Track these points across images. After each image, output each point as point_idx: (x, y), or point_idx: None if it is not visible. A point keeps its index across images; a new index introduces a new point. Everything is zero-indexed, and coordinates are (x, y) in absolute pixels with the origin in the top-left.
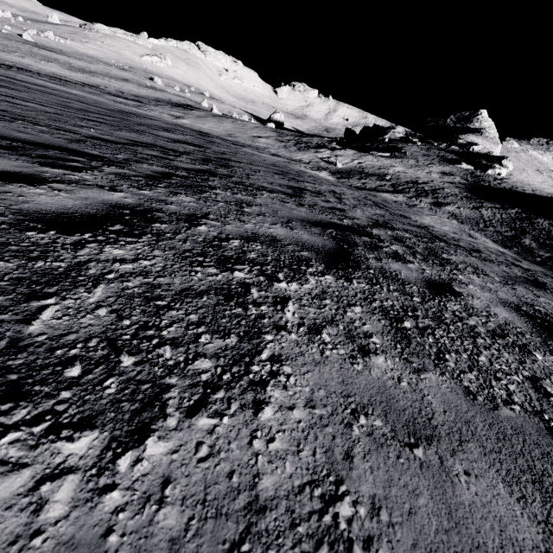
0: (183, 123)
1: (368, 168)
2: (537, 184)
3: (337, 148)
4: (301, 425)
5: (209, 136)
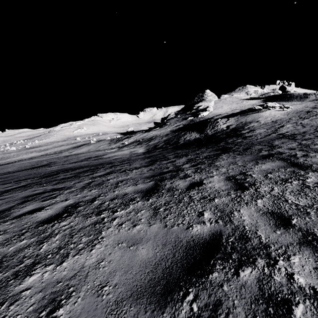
0: (71, 153)
1: (138, 139)
2: (221, 111)
3: (133, 136)
4: None
5: (69, 156)
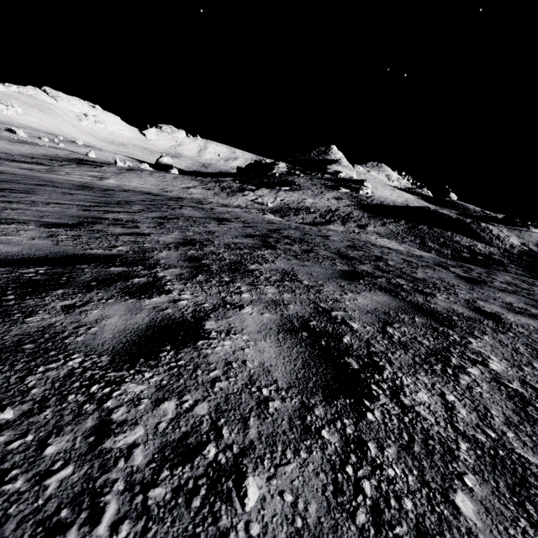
0: (114, 184)
1: (291, 203)
2: (390, 197)
3: (254, 188)
4: None
5: (177, 200)
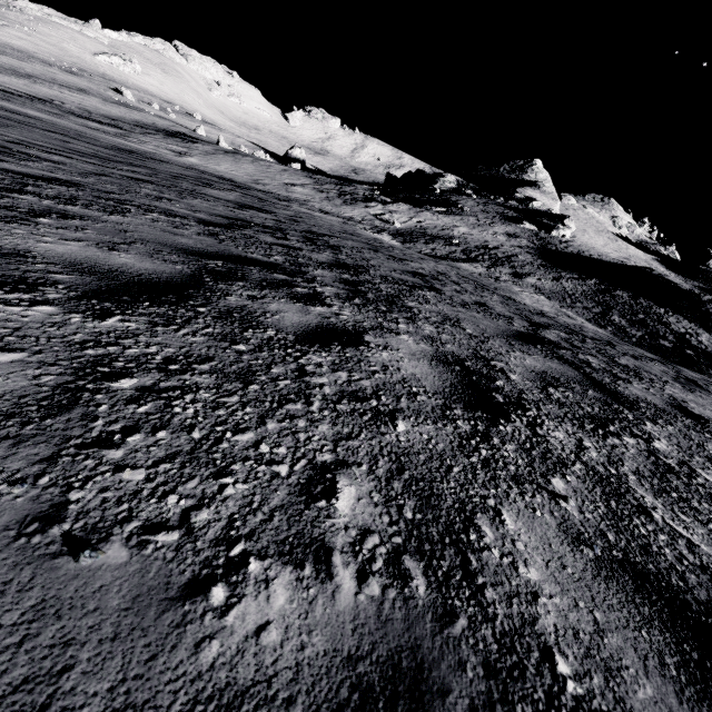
0: (192, 163)
1: (430, 228)
2: (601, 248)
3: (388, 201)
4: None
5: (246, 188)
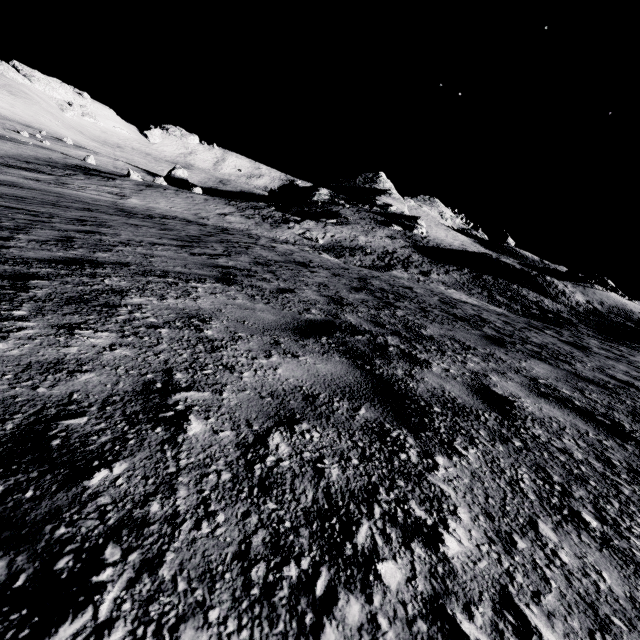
0: (140, 205)
1: (343, 241)
2: (446, 239)
3: (299, 220)
4: None
5: (229, 233)
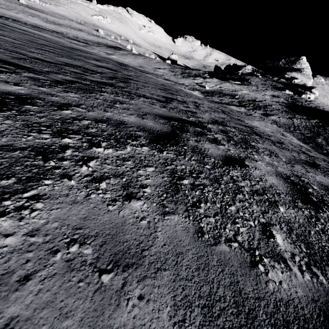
0: (112, 57)
1: (225, 90)
2: None
3: (207, 77)
4: (3, 250)
5: (125, 66)
